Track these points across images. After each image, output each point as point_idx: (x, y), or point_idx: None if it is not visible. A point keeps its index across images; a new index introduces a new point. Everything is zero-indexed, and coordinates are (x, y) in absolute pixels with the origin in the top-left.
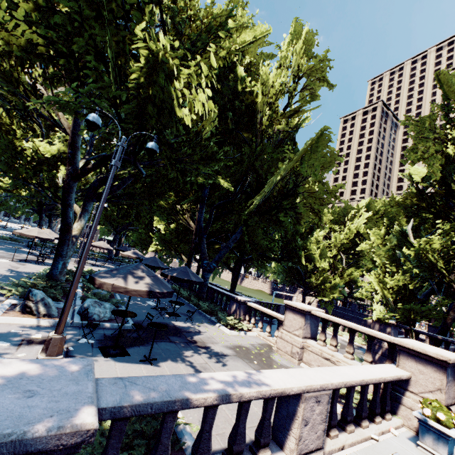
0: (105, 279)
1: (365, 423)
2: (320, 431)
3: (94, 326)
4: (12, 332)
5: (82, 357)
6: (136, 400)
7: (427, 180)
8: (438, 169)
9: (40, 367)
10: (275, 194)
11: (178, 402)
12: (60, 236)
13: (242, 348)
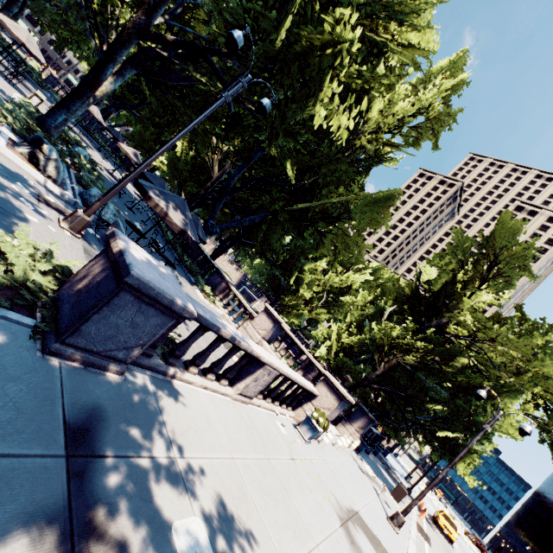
0: (155, 198)
1: (277, 403)
2: (258, 390)
3: (108, 225)
4: (25, 178)
5: (94, 247)
6: (201, 313)
7: (429, 285)
8: (441, 283)
9: (153, 260)
10: (318, 209)
11: (217, 328)
12: (81, 86)
13: None
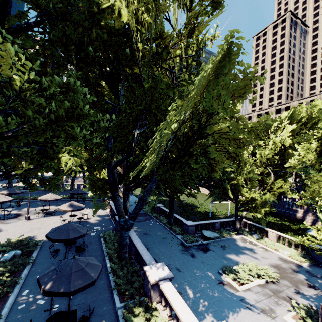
0: None
1: None
2: None
3: None
4: None
5: None
6: None
7: None
8: None
9: None
10: (181, 139)
11: None
12: None
13: None
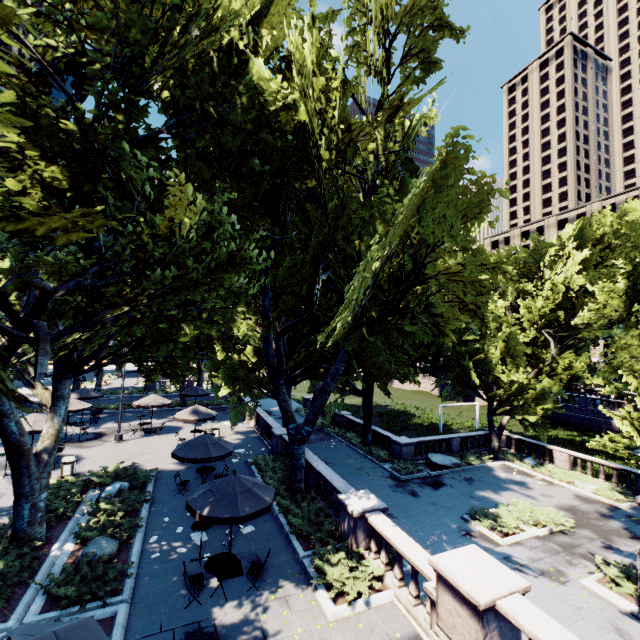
0: None
1: None
2: None
3: None
4: None
5: None
6: None
7: None
8: None
9: None
10: (386, 285)
11: None
12: (10, 465)
13: None
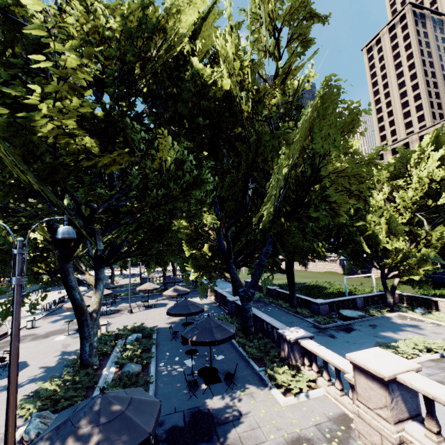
0: None
1: None
2: None
3: None
4: None
5: None
6: None
7: None
8: None
9: None
10: (294, 188)
11: None
12: (77, 319)
13: (301, 443)
